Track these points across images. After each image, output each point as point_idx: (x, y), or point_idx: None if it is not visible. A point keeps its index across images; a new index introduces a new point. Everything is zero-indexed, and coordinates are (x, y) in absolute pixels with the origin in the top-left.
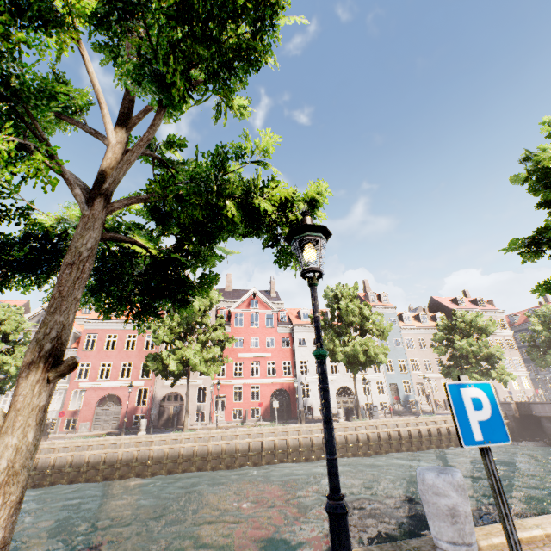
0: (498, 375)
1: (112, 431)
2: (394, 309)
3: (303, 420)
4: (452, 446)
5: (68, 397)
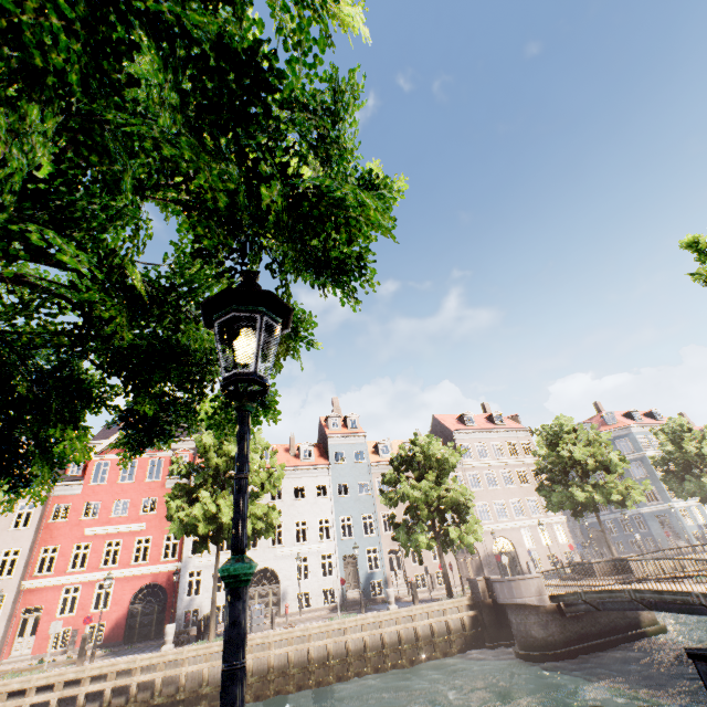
0: (462, 535)
1: None
2: (364, 437)
3: (80, 657)
4: (367, 673)
5: None
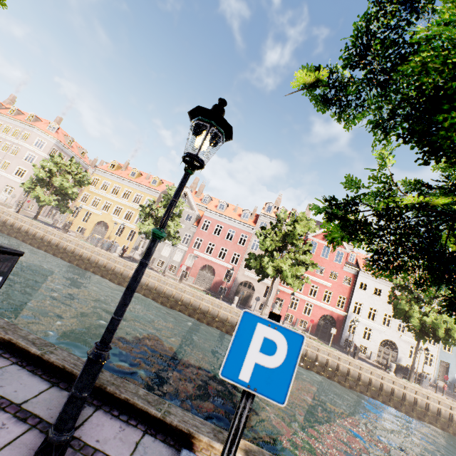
0: None
1: (207, 290)
2: None
3: (356, 356)
4: None
5: (186, 256)
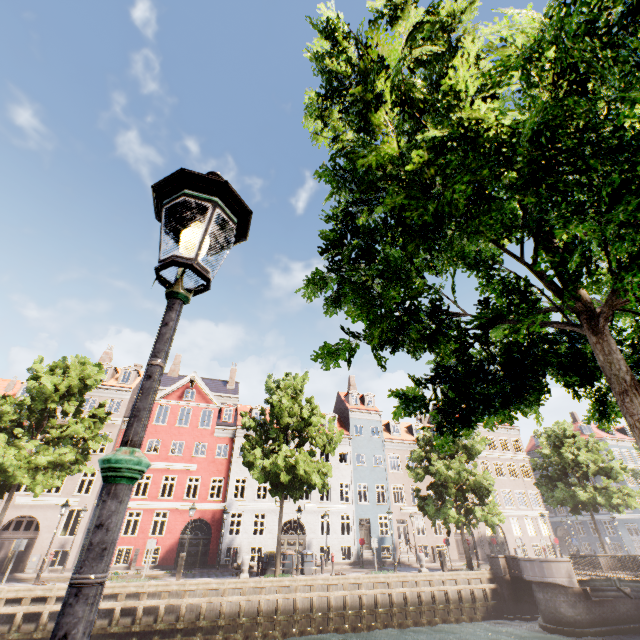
0: (485, 515)
1: None
2: (379, 415)
3: (179, 573)
4: (408, 625)
5: None
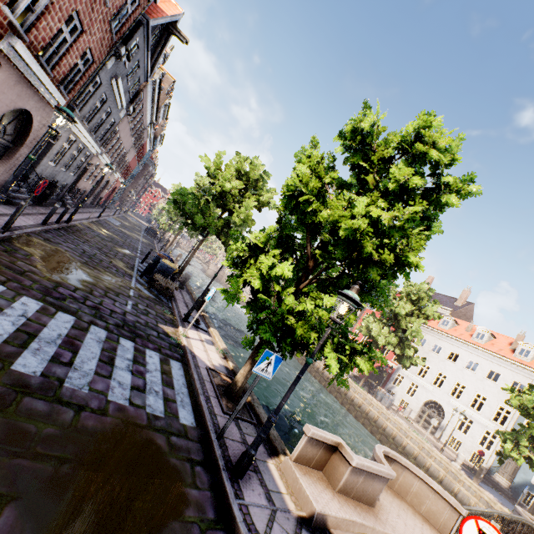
0: None
1: None
2: None
3: None
4: None
5: None
